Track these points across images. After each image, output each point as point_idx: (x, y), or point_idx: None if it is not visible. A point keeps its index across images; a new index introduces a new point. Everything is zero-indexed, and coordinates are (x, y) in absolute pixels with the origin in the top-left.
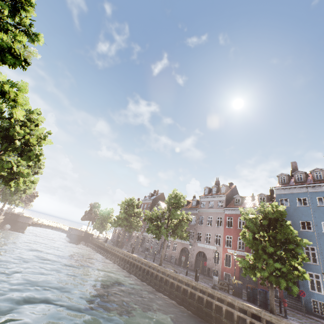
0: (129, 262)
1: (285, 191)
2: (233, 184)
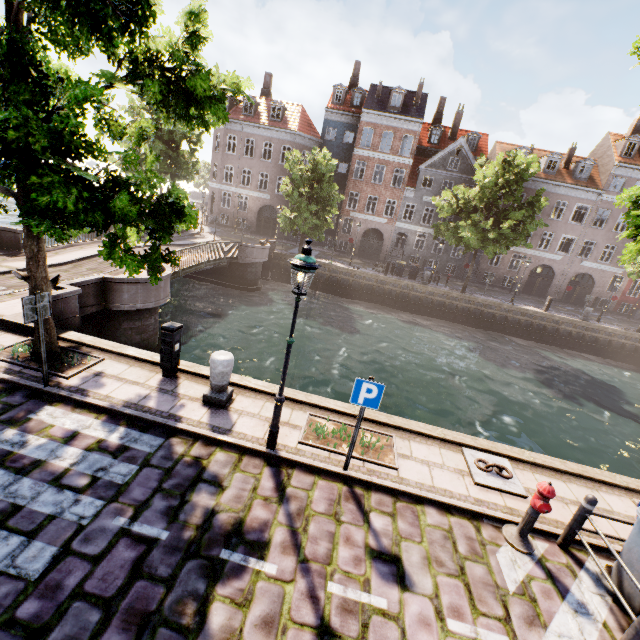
0: (560, 331)
1: None
2: None
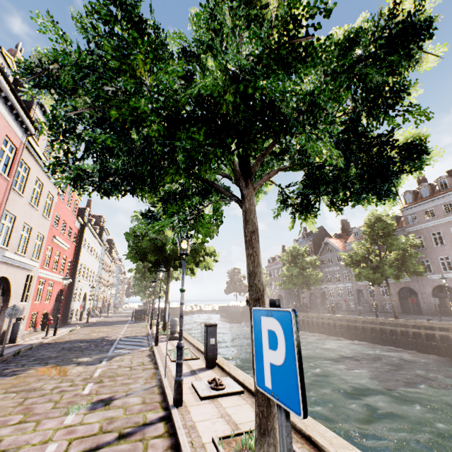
0: (338, 325)
1: None
2: None
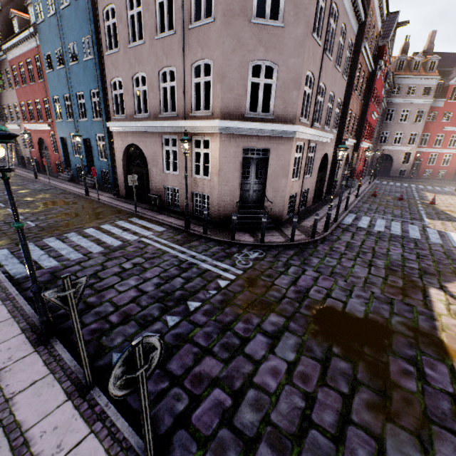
0: None
1: None
2: None
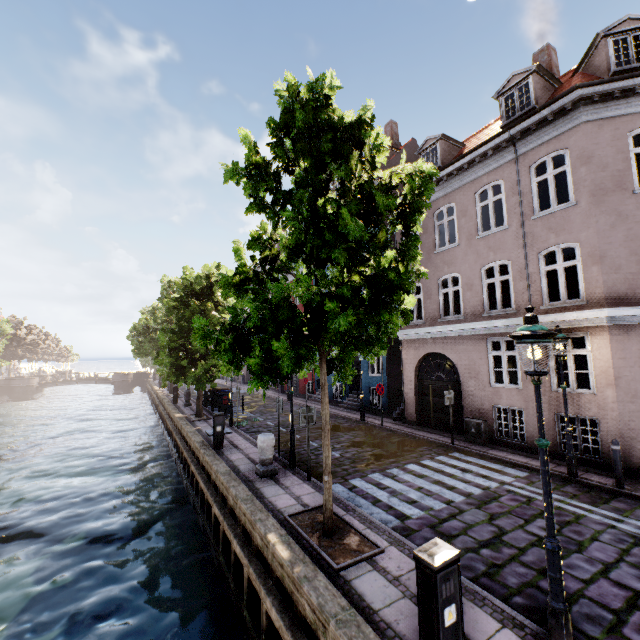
0: (153, 399)
1: None
2: None
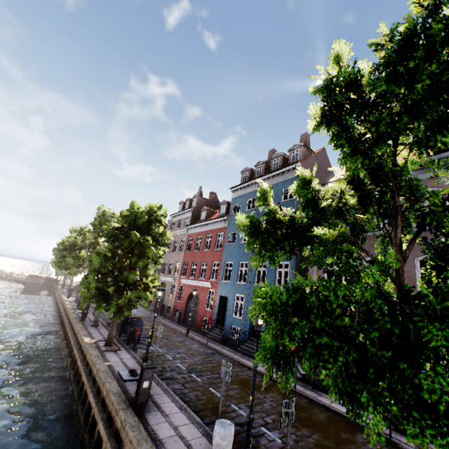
0: (59, 308)
1: (240, 192)
2: (215, 194)
